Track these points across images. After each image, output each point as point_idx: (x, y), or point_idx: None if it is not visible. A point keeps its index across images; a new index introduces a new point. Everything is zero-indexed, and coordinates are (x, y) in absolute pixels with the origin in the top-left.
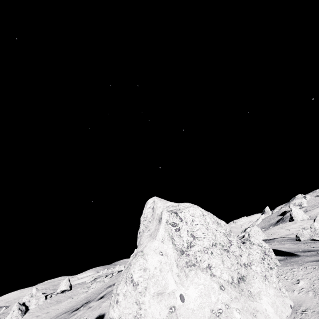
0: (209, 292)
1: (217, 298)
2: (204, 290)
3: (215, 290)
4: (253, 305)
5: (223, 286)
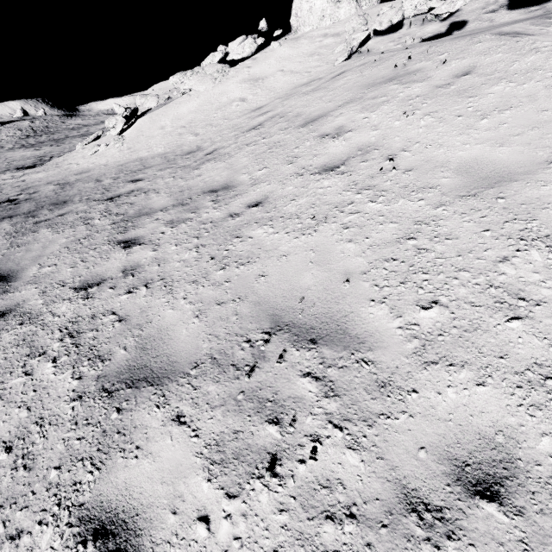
0: (323, 4)
1: (325, 6)
2: (322, 3)
3: (326, 3)
4: (337, 11)
5: (329, 2)
